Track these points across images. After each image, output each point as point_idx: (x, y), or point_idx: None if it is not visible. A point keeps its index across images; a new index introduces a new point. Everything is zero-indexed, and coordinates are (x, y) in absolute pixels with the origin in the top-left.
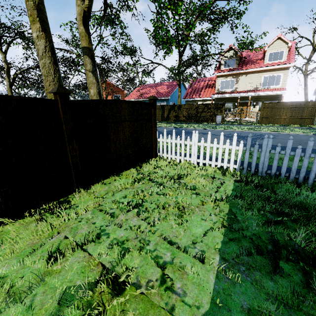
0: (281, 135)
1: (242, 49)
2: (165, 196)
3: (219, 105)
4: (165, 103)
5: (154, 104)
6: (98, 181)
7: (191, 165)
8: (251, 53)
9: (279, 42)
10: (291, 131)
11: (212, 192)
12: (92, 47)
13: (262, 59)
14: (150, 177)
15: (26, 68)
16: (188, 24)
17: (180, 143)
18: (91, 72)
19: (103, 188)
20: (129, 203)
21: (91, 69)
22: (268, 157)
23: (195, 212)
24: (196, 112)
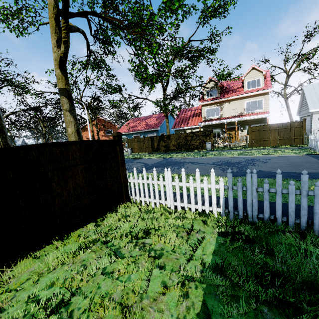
0: (273, 158)
1: (221, 80)
2: (113, 276)
3: (207, 132)
4: (155, 134)
5: (120, 141)
6: (32, 252)
7: (167, 210)
8: (231, 82)
9: (254, 71)
10: (283, 152)
11: (184, 260)
12: (69, 88)
13: (242, 87)
14: (107, 237)
15: (12, 112)
16: (166, 62)
17: (163, 178)
18: (68, 111)
19: (31, 266)
20: (47, 303)
21: (68, 109)
22: (256, 197)
23: (147, 316)
24: (186, 140)
